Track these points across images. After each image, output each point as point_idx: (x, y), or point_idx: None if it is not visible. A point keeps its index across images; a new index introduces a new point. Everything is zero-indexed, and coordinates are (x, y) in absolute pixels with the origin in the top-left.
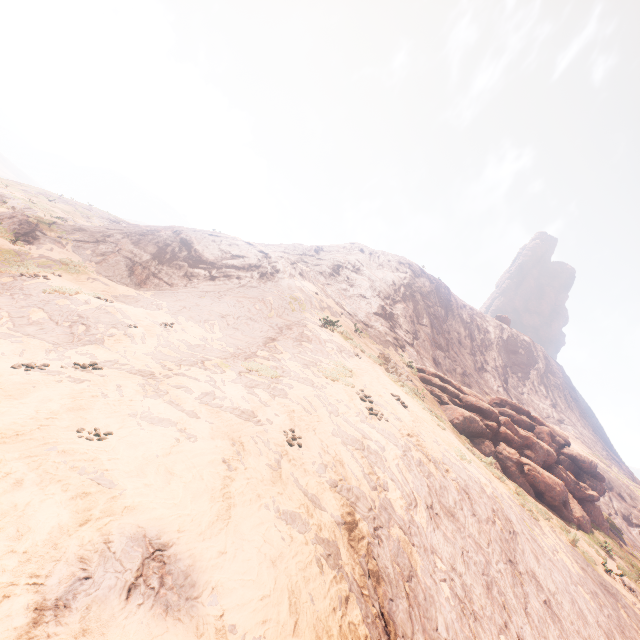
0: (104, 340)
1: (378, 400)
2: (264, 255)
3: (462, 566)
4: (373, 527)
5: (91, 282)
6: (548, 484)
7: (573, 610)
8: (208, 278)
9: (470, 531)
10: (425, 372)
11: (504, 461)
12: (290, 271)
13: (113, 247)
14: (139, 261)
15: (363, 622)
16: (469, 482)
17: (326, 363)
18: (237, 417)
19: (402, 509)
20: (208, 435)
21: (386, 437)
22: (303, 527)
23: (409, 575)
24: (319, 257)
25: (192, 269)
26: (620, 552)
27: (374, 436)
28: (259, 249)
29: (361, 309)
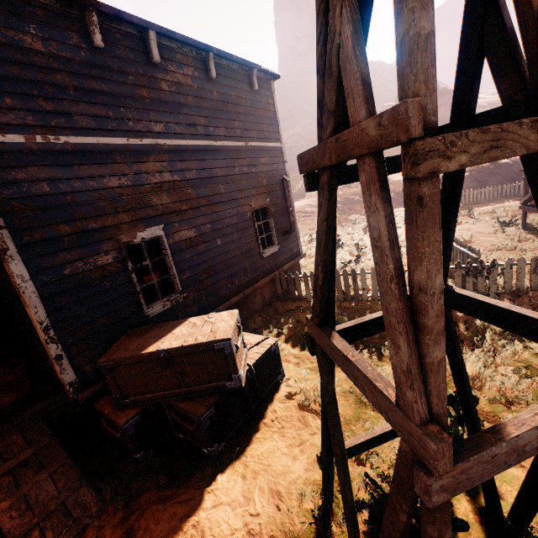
0: None
1: None
2: None
3: None
4: None
5: None
6: None
7: None
8: None
9: None
10: None
11: None
12: None
13: None
14: None
15: None
16: None
17: None
18: None
19: None
20: None
21: None
22: None
23: None
24: None
25: None
26: None
27: None
28: None
29: None
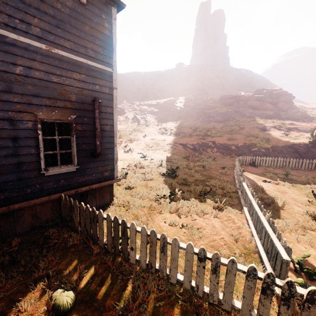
0: None
1: None
2: None
3: None
4: None
5: None
6: None
7: None
8: None
9: None
10: None
11: None
12: None
13: None
14: None
15: None
16: None
17: None
18: None
19: None
20: None
21: None
22: None
23: None
24: None
25: None
26: None
27: None
28: None
29: None
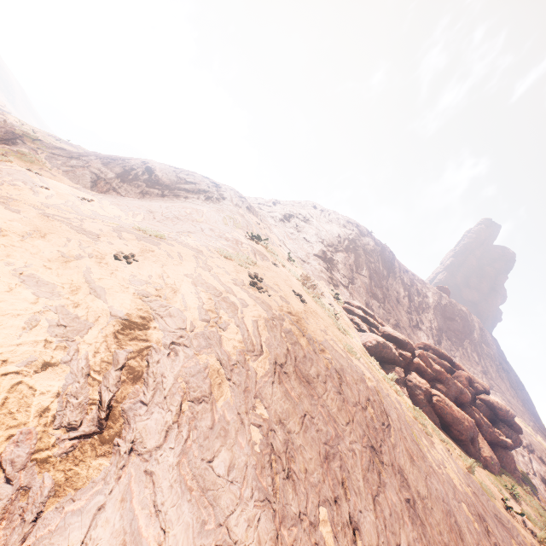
0: (2, 184)
1: (271, 285)
2: (215, 185)
3: (297, 426)
4: (172, 341)
5: (40, 171)
6: (456, 417)
7: (446, 521)
8: (159, 195)
9: (327, 403)
10: (350, 304)
11: (413, 388)
12: (237, 202)
13: (84, 163)
14: (104, 177)
15: (57, 396)
16: (347, 368)
17: (231, 252)
18: (71, 229)
19: (235, 349)
20: (8, 218)
21: (257, 302)
22: (47, 294)
23: (199, 398)
24: (275, 207)
25: (148, 188)
26: (529, 501)
27: (241, 295)
28: (212, 181)
29: (302, 249)
